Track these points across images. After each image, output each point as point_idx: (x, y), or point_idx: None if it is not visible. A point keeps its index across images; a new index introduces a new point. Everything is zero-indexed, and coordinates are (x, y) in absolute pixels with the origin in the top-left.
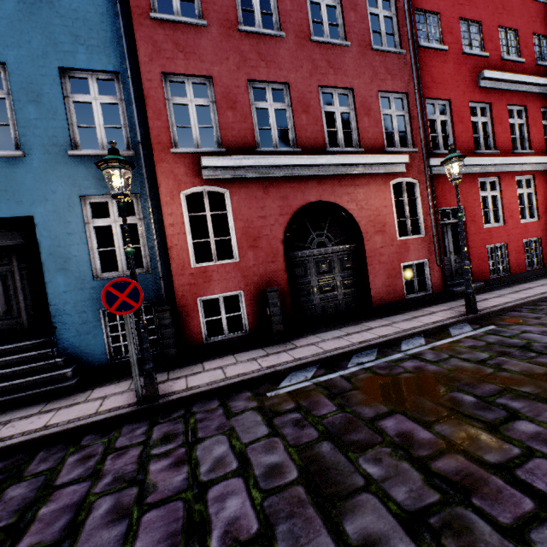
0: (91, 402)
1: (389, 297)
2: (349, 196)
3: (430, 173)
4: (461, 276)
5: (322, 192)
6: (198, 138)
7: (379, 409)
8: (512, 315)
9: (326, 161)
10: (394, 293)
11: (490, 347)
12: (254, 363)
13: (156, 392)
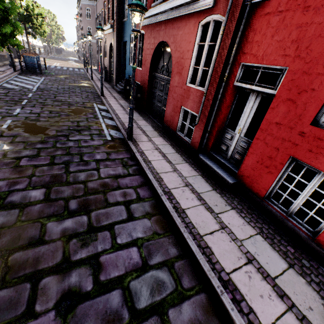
0: (110, 94)
1: (169, 124)
2: (173, 38)
3: (248, 2)
4: (238, 164)
5: (165, 34)
6: (145, 2)
7: (72, 107)
8: (122, 151)
9: (163, 9)
10: (172, 123)
11: (86, 127)
12: (115, 103)
13: (101, 94)
